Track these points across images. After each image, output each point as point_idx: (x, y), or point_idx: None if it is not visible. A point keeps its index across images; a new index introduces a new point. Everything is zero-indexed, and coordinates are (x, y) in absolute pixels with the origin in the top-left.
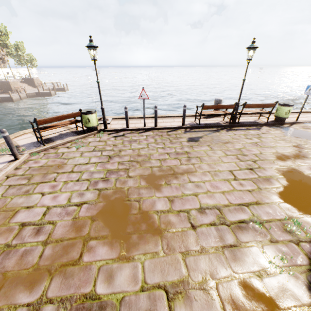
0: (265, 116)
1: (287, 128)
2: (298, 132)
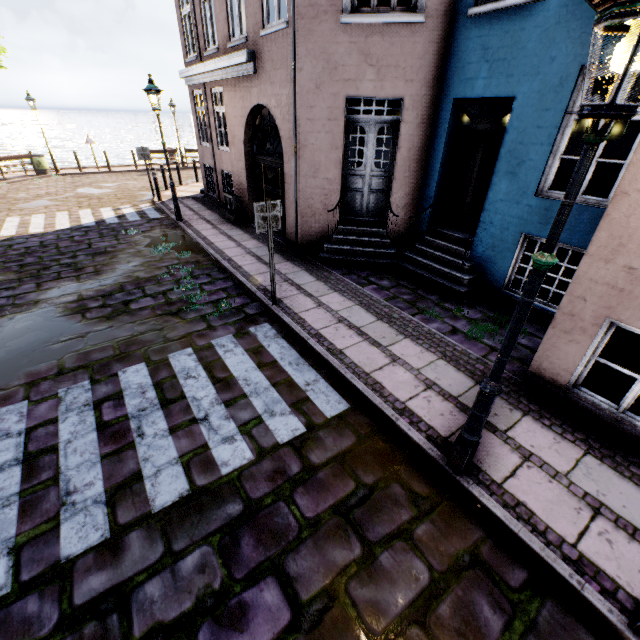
0: None
1: None
2: None
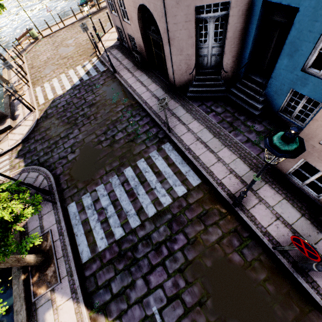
0: None
1: None
2: None
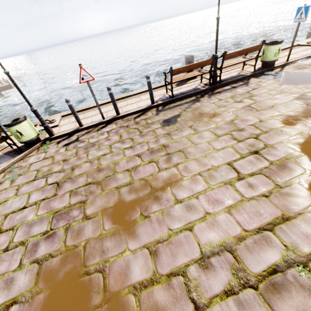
0: (249, 64)
1: (280, 73)
2: (295, 77)
